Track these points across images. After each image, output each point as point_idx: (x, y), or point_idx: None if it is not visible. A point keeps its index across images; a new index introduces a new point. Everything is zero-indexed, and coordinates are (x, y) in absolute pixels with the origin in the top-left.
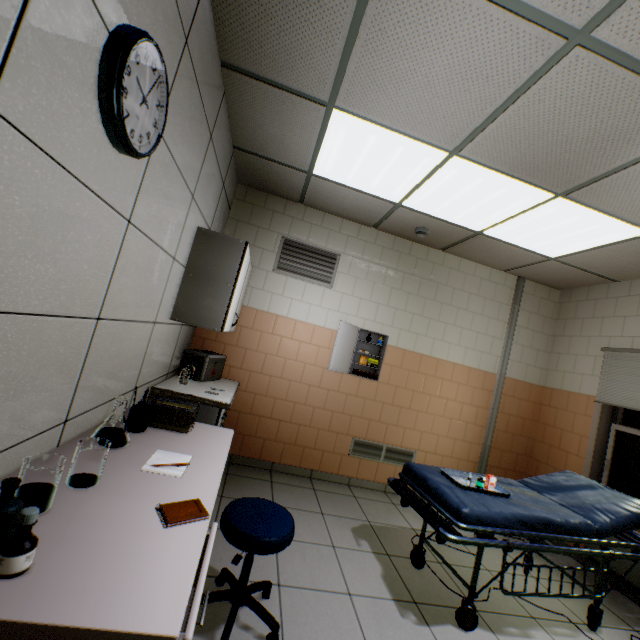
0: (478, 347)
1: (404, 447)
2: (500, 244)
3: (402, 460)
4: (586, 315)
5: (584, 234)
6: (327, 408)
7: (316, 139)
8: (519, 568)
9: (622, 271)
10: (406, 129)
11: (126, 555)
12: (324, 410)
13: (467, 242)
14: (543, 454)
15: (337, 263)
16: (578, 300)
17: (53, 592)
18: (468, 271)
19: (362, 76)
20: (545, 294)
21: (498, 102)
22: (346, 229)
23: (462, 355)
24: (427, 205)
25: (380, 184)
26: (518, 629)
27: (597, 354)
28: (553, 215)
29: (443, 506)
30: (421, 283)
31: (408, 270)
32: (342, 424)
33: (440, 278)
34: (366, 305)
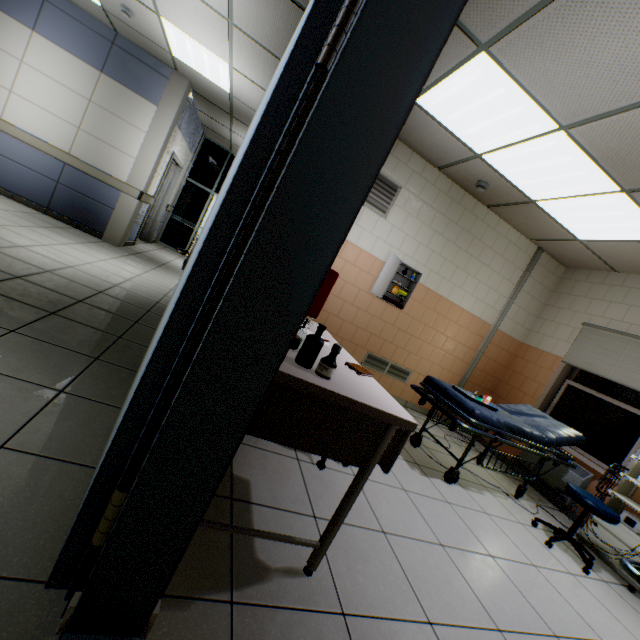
0: (486, 300)
1: (404, 367)
2: (544, 216)
3: (400, 376)
4: (580, 294)
5: (620, 228)
6: (354, 323)
7: (444, 72)
8: (473, 460)
9: (627, 265)
10: (538, 94)
11: (359, 384)
12: (351, 325)
13: (516, 206)
14: (504, 392)
15: (396, 195)
16: (578, 280)
17: (351, 391)
18: (501, 232)
19: (534, 34)
20: (553, 268)
21: (634, 100)
22: (413, 163)
23: (471, 304)
24: (505, 164)
25: (475, 133)
26: (476, 489)
27: (576, 326)
28: (607, 205)
29: (459, 407)
30: (460, 233)
31: (454, 218)
32: (362, 339)
33: (477, 233)
34: (409, 242)
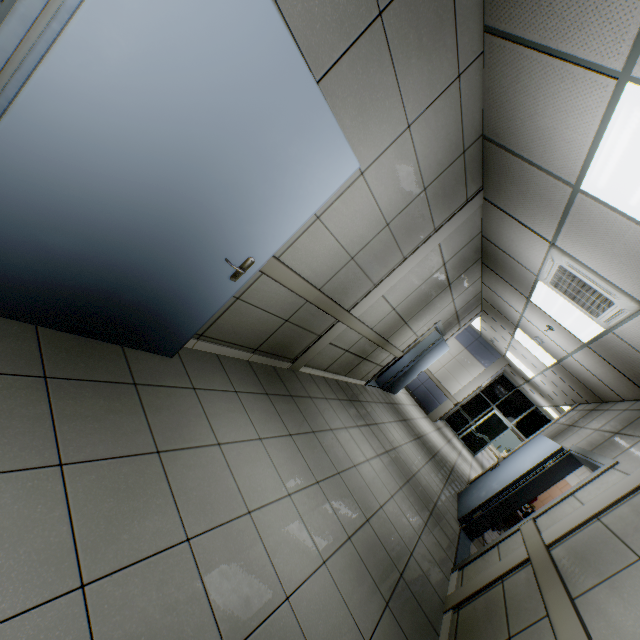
0: None
1: None
2: None
3: None
4: None
5: None
6: None
7: None
8: None
9: None
10: None
11: None
12: None
13: None
14: None
15: None
16: None
17: None
18: None
19: None
20: None
21: None
22: None
23: None
24: None
25: None
26: None
27: None
28: None
29: None
30: None
31: None
32: None
33: None
34: None
